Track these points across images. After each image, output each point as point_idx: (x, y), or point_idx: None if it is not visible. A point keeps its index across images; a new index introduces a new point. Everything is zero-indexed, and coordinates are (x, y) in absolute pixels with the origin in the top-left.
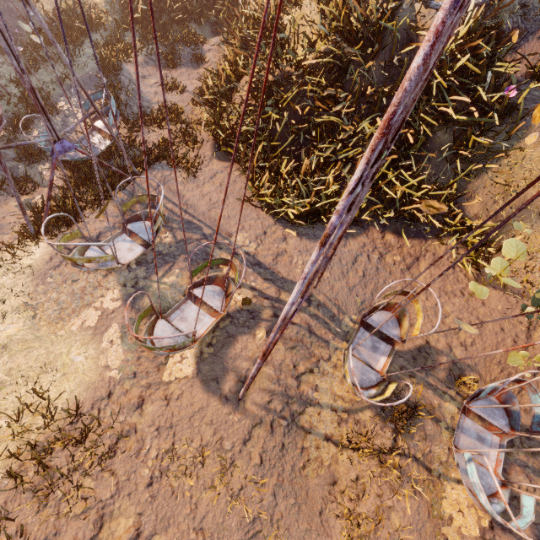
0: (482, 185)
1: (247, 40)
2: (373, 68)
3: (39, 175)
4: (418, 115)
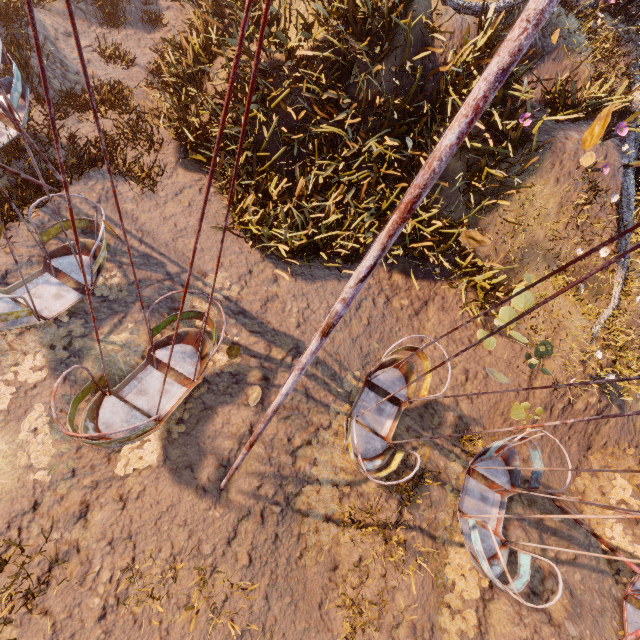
0: (493, 221)
1: (222, 5)
2: (382, 72)
3: None
4: (431, 136)
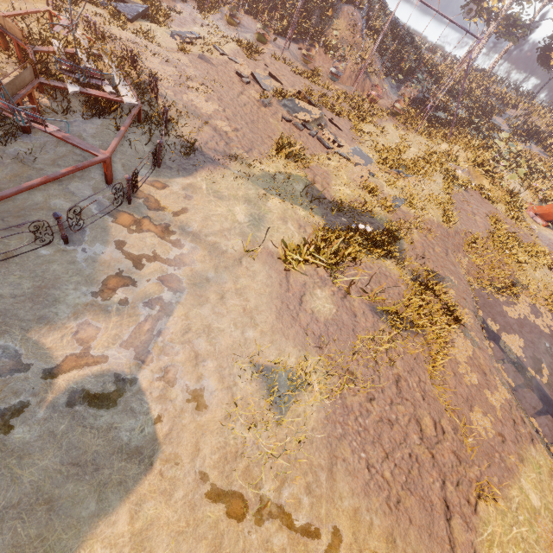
0: (330, 32)
1: None
2: None
3: None
4: (309, 2)
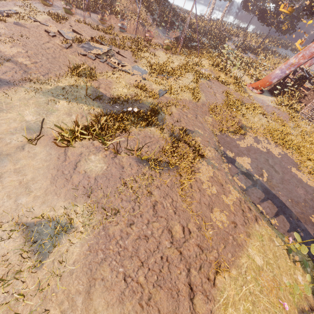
0: (117, 5)
1: None
2: None
3: None
4: None
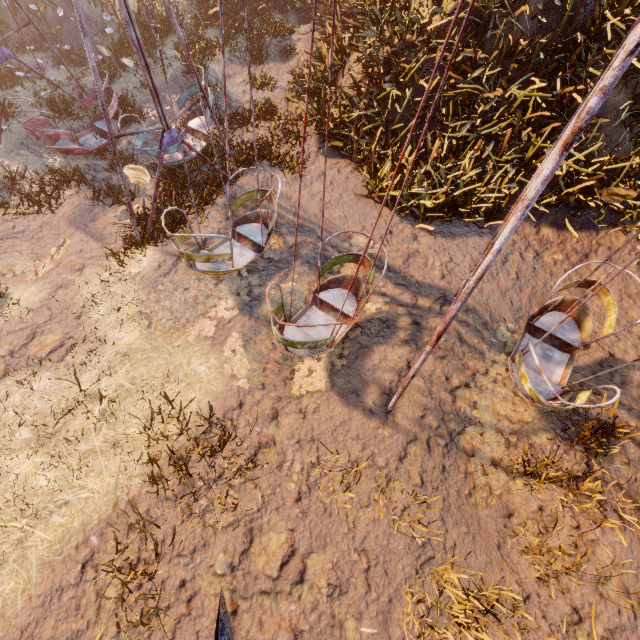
0: None
1: (353, 12)
2: (522, 18)
3: (133, 185)
4: (585, 69)
